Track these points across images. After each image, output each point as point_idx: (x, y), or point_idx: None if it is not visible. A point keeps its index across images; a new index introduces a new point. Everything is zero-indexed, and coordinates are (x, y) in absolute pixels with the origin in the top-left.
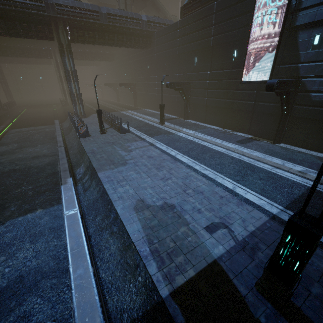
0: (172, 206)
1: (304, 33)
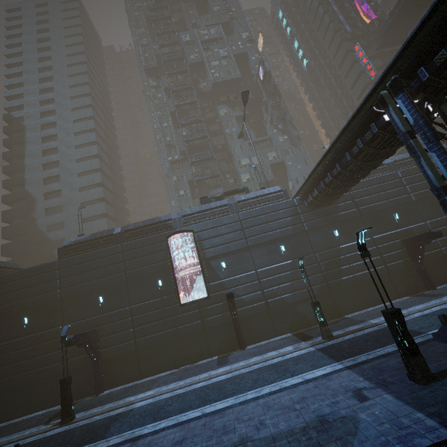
0: (323, 421)
1: (214, 262)
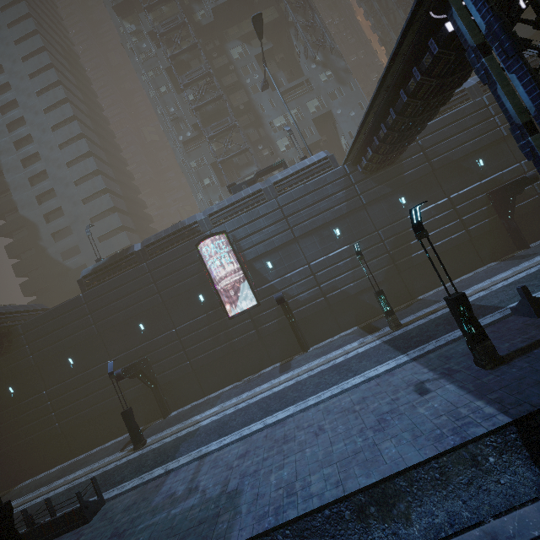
0: (380, 421)
1: (257, 263)
